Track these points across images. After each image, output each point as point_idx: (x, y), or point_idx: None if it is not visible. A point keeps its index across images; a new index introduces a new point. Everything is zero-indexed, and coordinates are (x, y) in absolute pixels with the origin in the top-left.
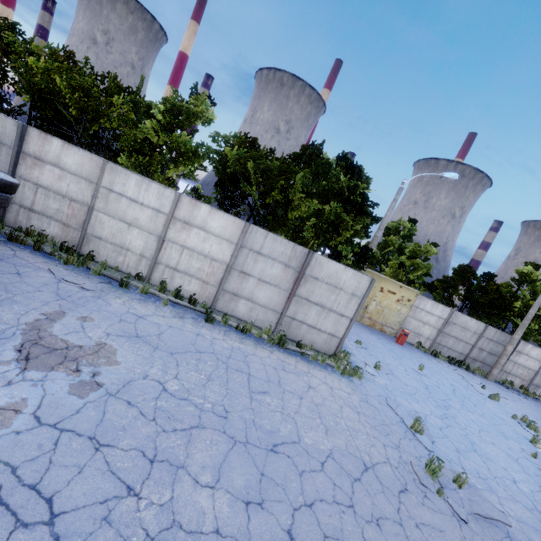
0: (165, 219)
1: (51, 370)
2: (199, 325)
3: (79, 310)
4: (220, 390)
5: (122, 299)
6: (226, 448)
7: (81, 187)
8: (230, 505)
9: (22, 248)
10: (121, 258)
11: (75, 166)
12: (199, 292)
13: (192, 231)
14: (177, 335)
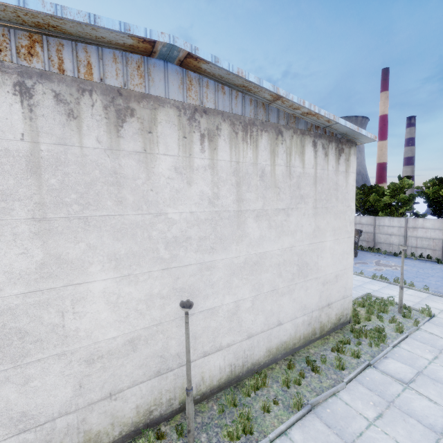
0: (404, 229)
1: (385, 267)
2: (434, 264)
3: (384, 260)
4: (442, 274)
5: (397, 259)
6: (441, 280)
7: (369, 228)
8: (441, 283)
9: (358, 250)
10: (390, 248)
11: (365, 222)
12: (432, 254)
13: (418, 230)
14: (422, 265)
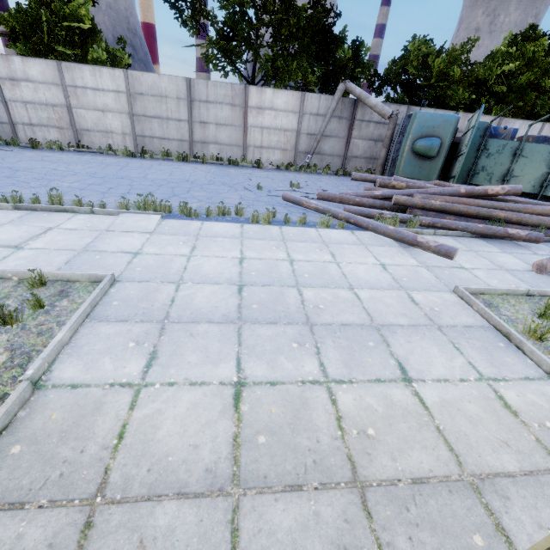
0: None
1: None
2: None
3: None
4: None
5: None
6: None
7: None
8: None
9: None
10: None
11: None
12: None
13: None
14: None
